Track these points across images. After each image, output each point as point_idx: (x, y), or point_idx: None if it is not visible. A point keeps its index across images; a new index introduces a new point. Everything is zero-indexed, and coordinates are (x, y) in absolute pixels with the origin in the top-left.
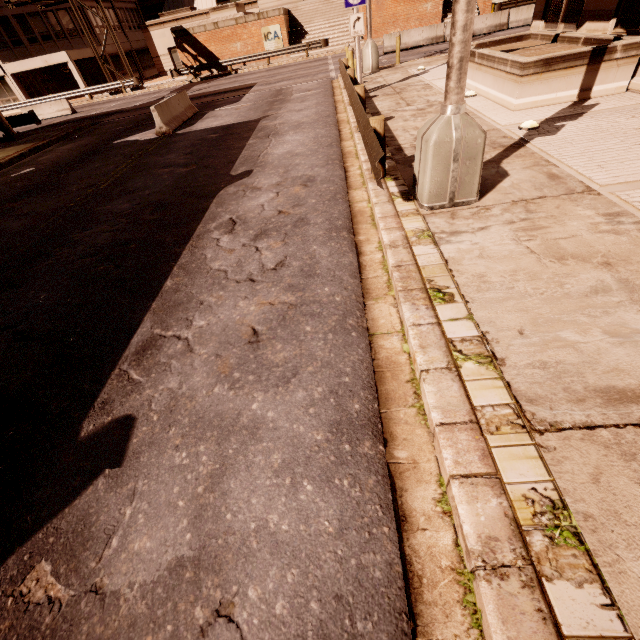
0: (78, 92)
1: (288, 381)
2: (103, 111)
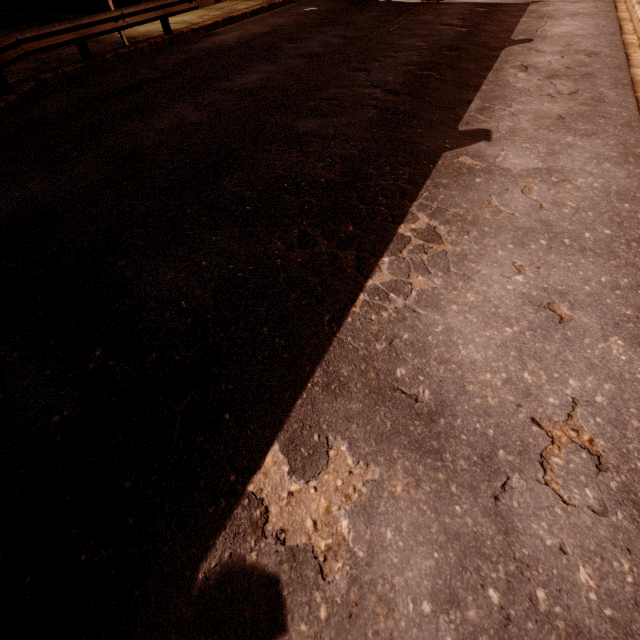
0: None
1: (589, 136)
2: None
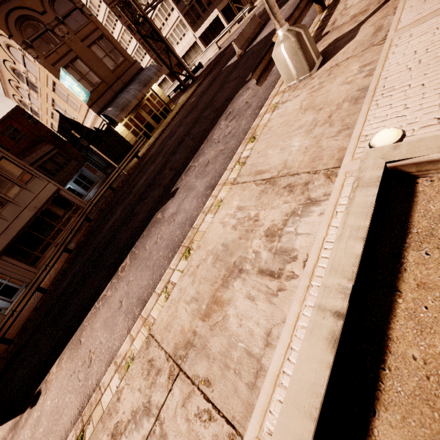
0: (223, 32)
1: (206, 176)
2: (230, 42)
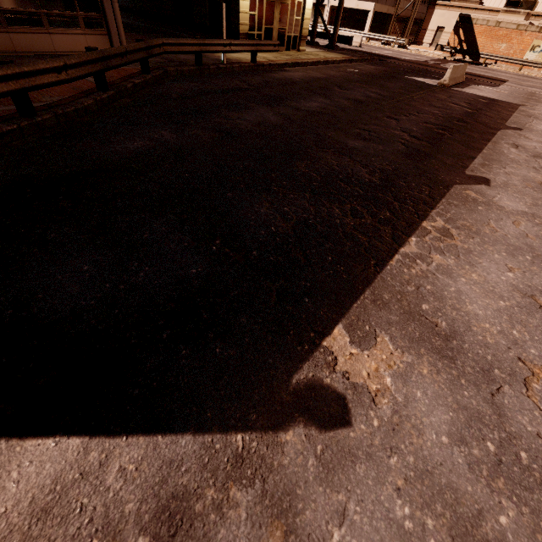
0: (363, 34)
1: None
2: (381, 53)
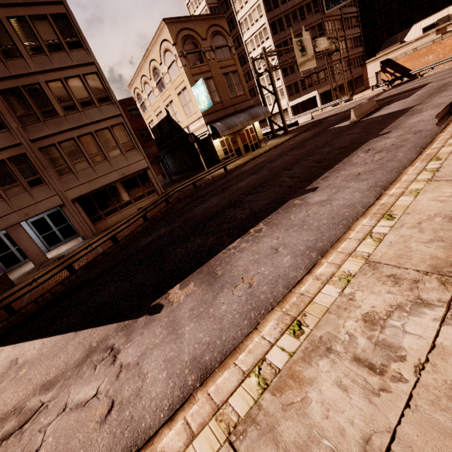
0: (316, 109)
1: (363, 181)
2: (326, 116)
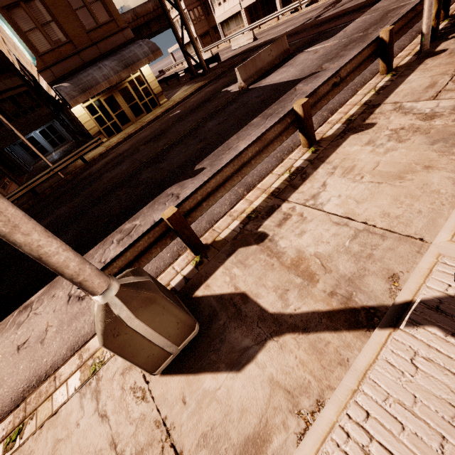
0: (271, 16)
1: None
2: (265, 40)
